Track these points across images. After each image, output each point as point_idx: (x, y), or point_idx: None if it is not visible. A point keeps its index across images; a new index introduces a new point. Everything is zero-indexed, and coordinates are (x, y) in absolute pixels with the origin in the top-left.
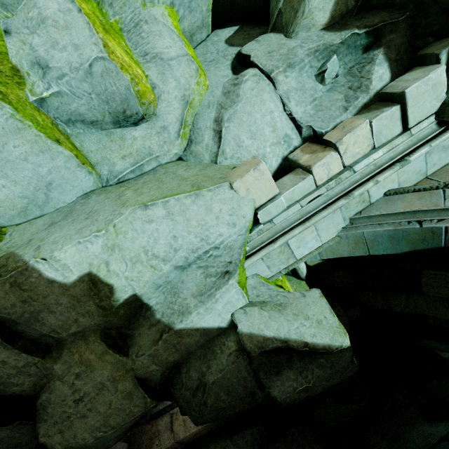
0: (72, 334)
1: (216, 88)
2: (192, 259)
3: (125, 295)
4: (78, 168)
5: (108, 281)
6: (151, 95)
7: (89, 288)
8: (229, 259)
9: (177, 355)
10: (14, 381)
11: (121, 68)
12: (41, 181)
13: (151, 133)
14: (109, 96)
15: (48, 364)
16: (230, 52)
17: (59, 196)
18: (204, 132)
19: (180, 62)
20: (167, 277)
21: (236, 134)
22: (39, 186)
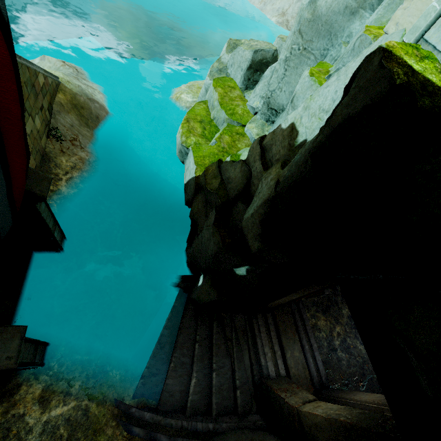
0: (276, 160)
1: None
2: None
3: (301, 139)
4: None
5: (298, 129)
6: None
7: (289, 132)
8: None
9: None
10: (254, 182)
11: (368, 34)
12: None
13: None
14: None
15: (263, 174)
16: None
17: None
18: None
19: None
20: None
21: None
22: None
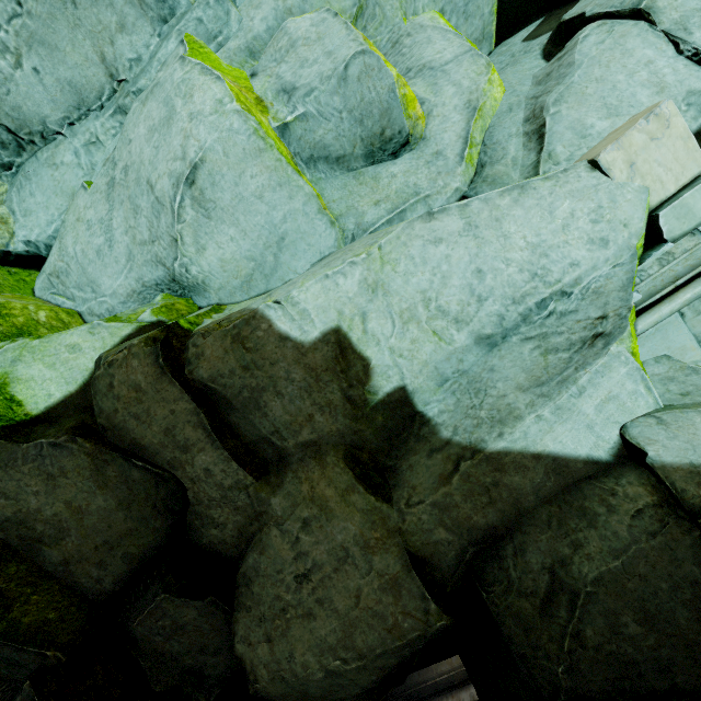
0: (302, 445)
1: (520, 85)
2: (512, 320)
3: (387, 384)
4: (319, 214)
5: (363, 352)
6: (419, 106)
7: (334, 358)
8: (599, 311)
9: (491, 512)
10: (215, 515)
11: (384, 61)
12: (272, 234)
13: (417, 165)
14: (364, 110)
15: (264, 493)
16: (536, 43)
17: (290, 262)
18: (506, 143)
19: (460, 62)
20: (460, 361)
21: (574, 119)
22: (270, 243)
